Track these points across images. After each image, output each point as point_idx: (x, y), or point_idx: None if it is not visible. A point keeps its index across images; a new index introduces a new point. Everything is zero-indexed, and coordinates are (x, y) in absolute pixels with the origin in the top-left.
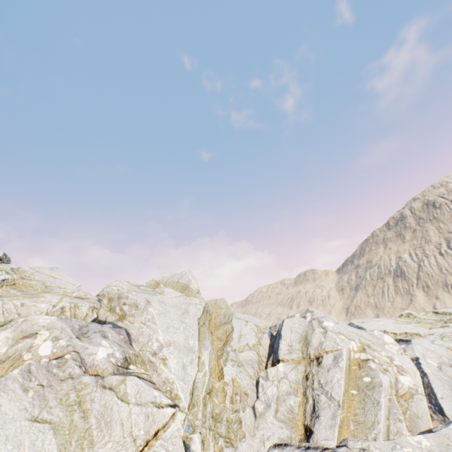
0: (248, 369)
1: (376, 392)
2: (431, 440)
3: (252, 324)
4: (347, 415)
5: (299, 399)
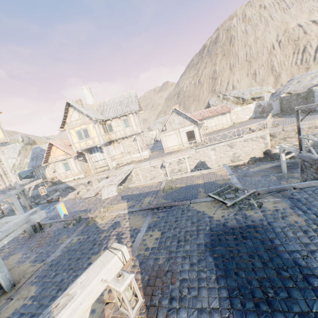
0: None
1: None
2: None
3: None
4: None
5: None
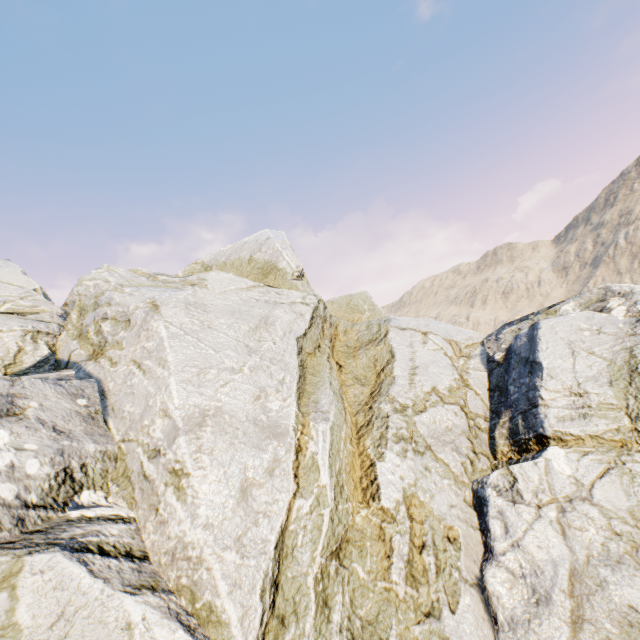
0: (446, 458)
1: None
2: None
3: (439, 339)
4: None
5: None
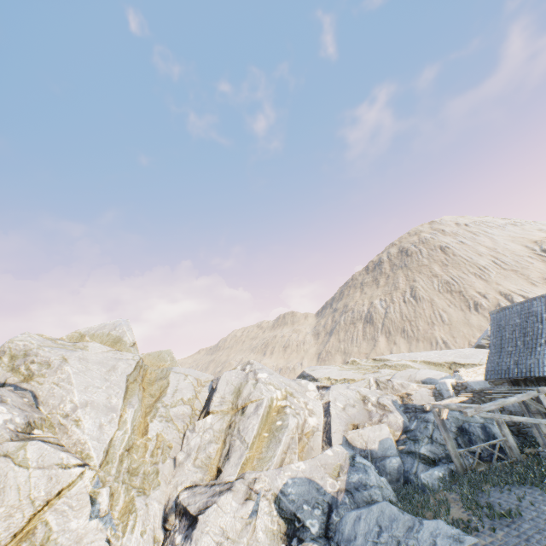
0: (178, 424)
1: (282, 432)
2: (307, 464)
3: (192, 378)
4: (254, 454)
5: (219, 446)
